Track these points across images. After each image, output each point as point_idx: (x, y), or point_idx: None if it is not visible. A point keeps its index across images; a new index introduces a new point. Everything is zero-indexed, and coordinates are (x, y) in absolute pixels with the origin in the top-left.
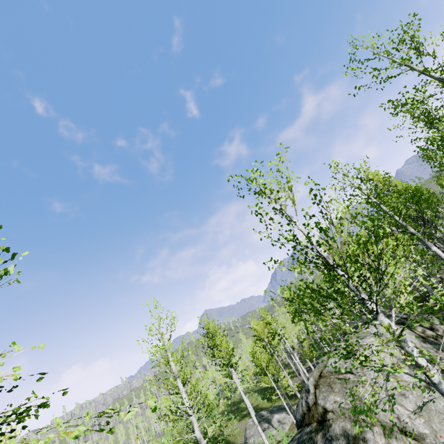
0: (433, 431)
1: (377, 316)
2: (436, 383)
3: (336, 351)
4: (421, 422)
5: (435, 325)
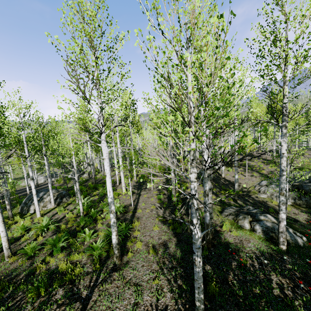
0: None
1: None
2: None
3: None
4: None
5: None
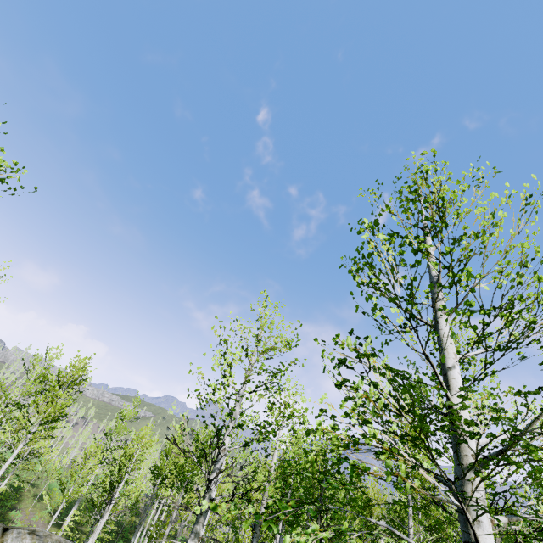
0: None
1: None
2: None
3: None
4: None
5: None
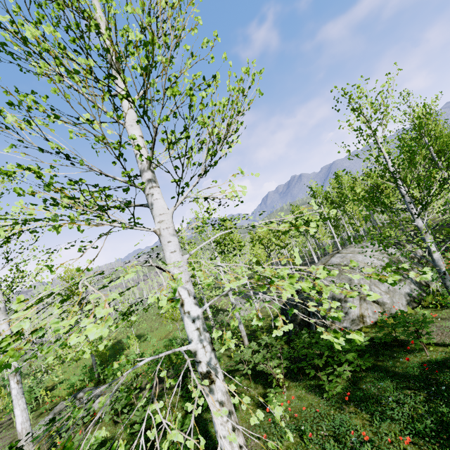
0: (392, 302)
1: (416, 220)
2: (435, 259)
3: (339, 253)
4: (387, 297)
5: (416, 251)
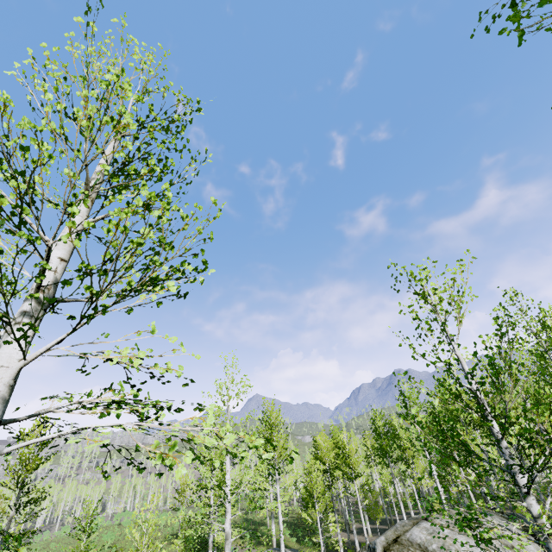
0: None
1: (526, 497)
2: None
3: (427, 521)
4: None
5: None
